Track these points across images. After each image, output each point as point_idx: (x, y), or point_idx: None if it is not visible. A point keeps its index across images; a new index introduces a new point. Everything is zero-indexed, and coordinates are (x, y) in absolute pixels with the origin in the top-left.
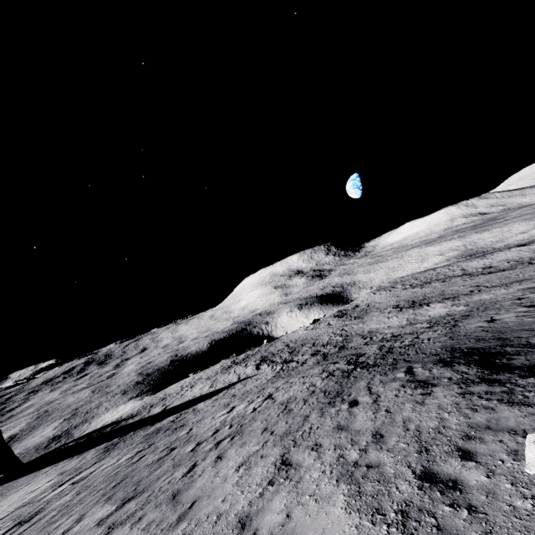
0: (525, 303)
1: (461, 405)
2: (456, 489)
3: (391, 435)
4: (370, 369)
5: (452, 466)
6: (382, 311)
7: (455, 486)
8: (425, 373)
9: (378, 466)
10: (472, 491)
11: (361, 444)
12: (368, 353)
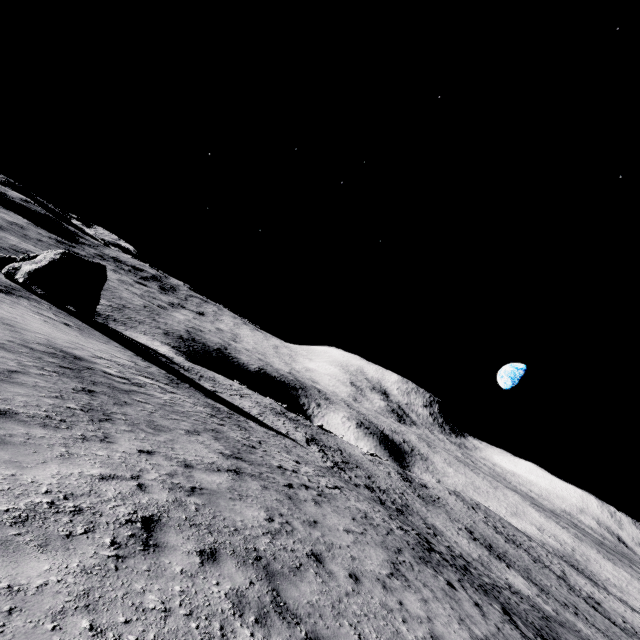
0: None
1: None
2: None
3: None
4: (454, 568)
5: None
6: (452, 519)
7: None
8: (529, 632)
9: None
10: None
11: (481, 629)
12: (438, 547)
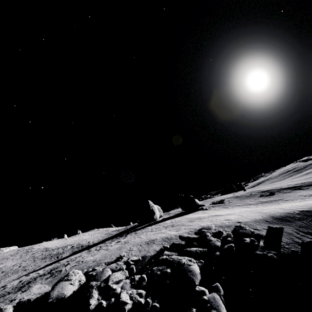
0: None
1: None
2: None
3: None
4: None
5: None
6: None
7: None
8: None
9: None
10: None
11: None
12: None
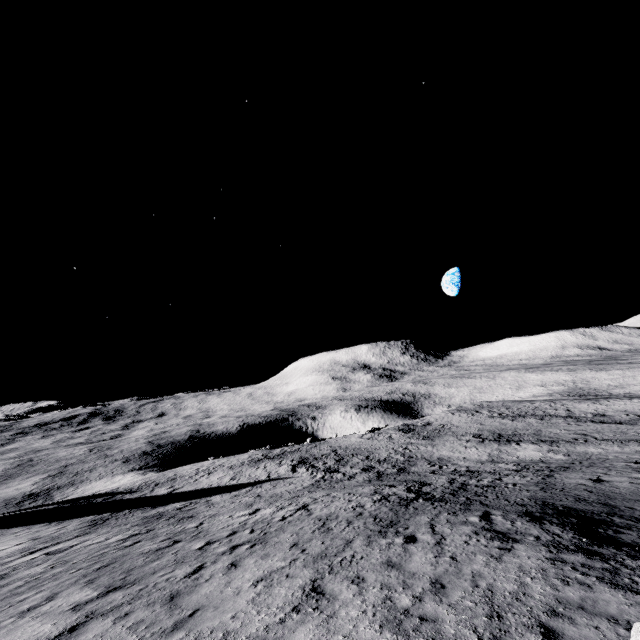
0: None
1: (549, 573)
2: None
3: (455, 587)
4: (436, 503)
5: None
6: (459, 437)
7: None
8: (505, 523)
9: (434, 620)
10: None
11: (416, 589)
12: (434, 483)
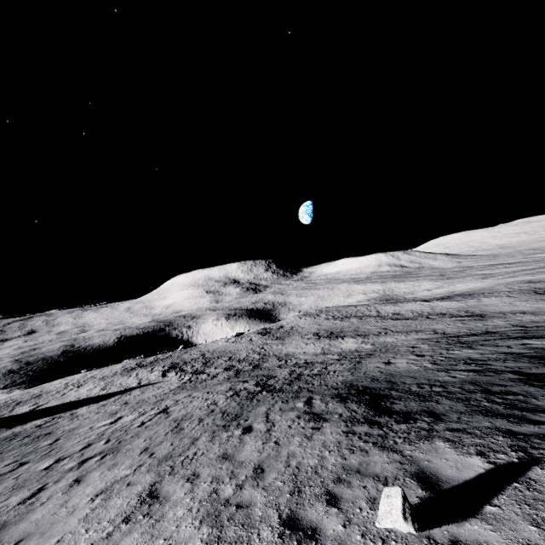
0: (416, 351)
1: (343, 445)
2: (313, 539)
3: (272, 470)
4: (275, 393)
5: (317, 511)
6: (303, 336)
7: (313, 536)
8: (321, 406)
9: (248, 506)
10: (327, 542)
11: (240, 478)
12: (278, 376)
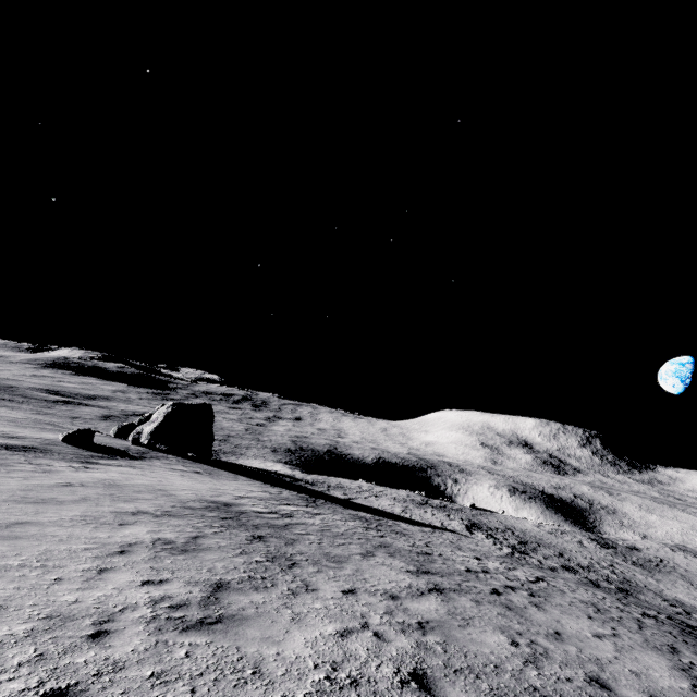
0: None
1: None
2: None
3: None
4: None
5: None
6: (695, 585)
7: None
8: None
9: None
10: None
11: None
12: None
